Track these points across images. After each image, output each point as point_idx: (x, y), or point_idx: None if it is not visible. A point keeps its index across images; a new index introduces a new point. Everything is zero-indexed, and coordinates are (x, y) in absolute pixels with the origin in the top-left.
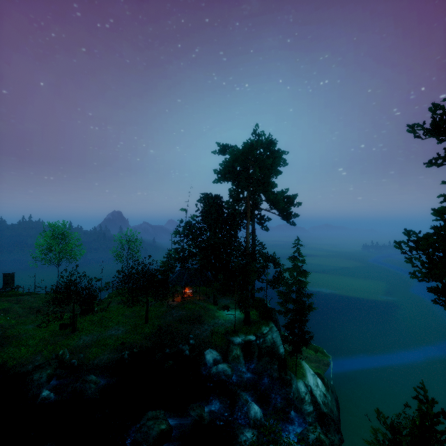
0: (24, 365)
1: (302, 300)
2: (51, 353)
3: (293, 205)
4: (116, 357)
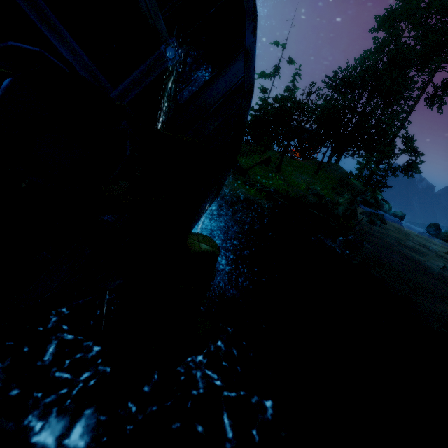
0: (305, 197)
1: (388, 176)
2: (302, 189)
3: (446, 93)
4: None
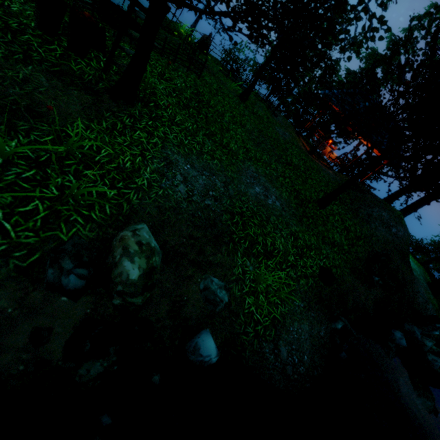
0: None
1: None
2: (26, 209)
3: None
4: (326, 339)
